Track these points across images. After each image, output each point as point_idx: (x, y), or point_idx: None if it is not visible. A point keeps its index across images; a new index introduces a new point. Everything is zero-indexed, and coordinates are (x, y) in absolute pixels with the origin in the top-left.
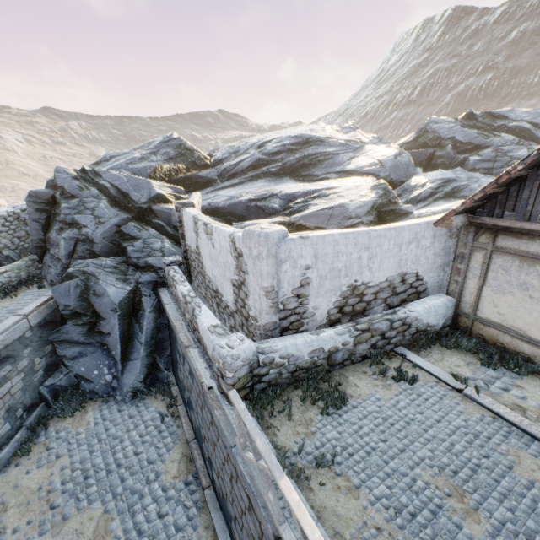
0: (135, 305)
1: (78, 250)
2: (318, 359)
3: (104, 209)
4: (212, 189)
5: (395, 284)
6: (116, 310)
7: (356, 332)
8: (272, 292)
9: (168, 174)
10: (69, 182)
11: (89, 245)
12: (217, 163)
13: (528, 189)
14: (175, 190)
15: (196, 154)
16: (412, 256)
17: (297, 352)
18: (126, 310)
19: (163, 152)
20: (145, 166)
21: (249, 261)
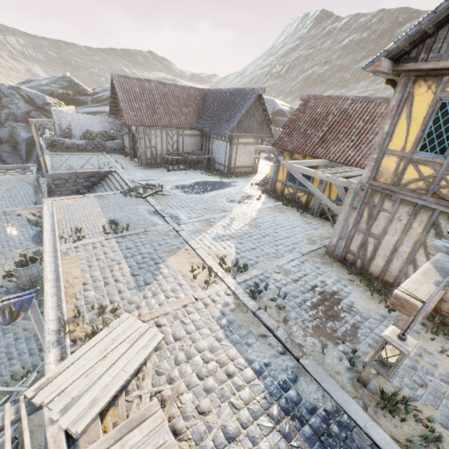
0: (33, 143)
1: (9, 118)
2: (74, 146)
3: (22, 104)
4: (85, 107)
5: (103, 134)
6: (25, 142)
7: (86, 142)
8: (59, 125)
9: (61, 95)
10: (6, 90)
11: (14, 117)
12: (94, 94)
13: (118, 109)
14: (58, 102)
15: (81, 87)
16: (108, 126)
17: (67, 142)
18: (29, 143)
19: (59, 83)
20: (47, 89)
21: (54, 117)
